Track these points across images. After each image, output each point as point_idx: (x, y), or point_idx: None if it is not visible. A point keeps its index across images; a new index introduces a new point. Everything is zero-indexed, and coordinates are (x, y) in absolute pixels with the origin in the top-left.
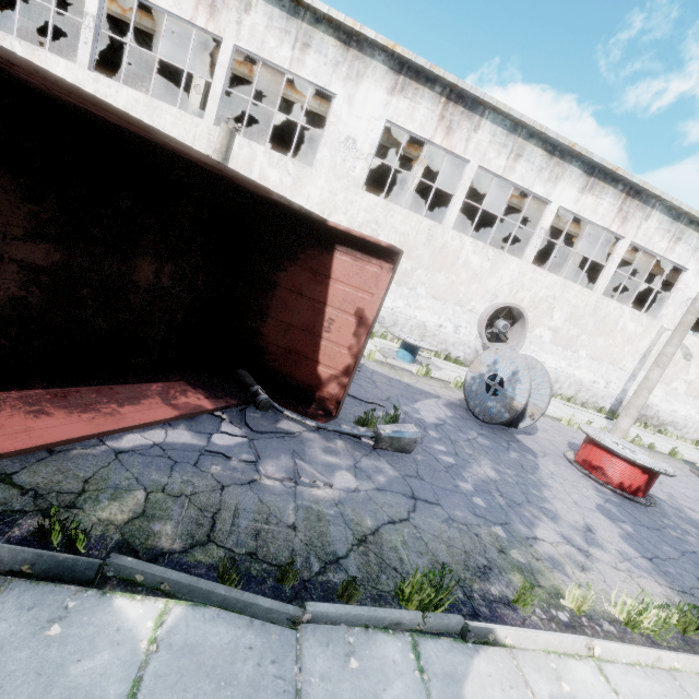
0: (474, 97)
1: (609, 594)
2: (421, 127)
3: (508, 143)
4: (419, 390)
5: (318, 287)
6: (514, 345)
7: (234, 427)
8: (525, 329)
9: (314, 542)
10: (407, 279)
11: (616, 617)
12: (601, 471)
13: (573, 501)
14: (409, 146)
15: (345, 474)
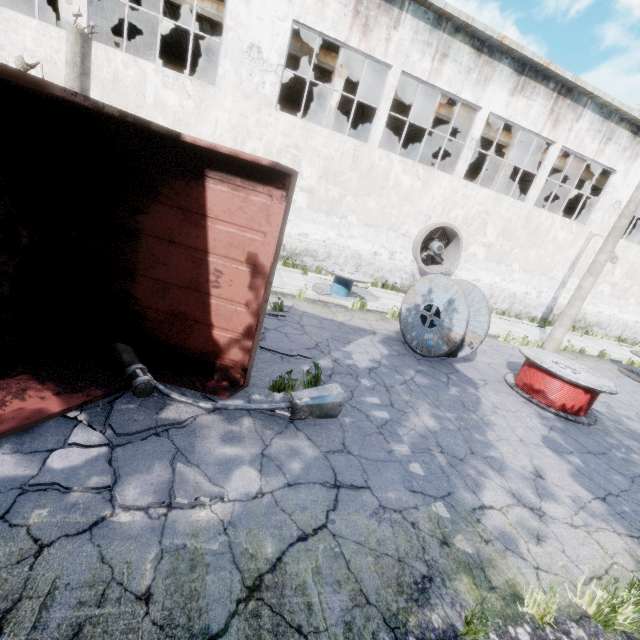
0: None
1: (571, 572)
2: (333, 26)
3: (432, 41)
4: (354, 328)
5: (193, 231)
6: (450, 266)
7: (91, 432)
8: (460, 248)
9: (174, 618)
10: (337, 207)
11: (583, 610)
12: (542, 394)
13: (519, 439)
14: (325, 56)
15: (247, 471)
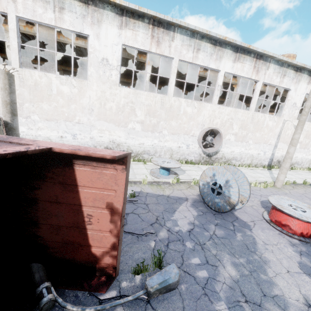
0: (167, 21)
1: None
2: (142, 44)
3: (191, 44)
4: (175, 198)
5: (70, 195)
6: (218, 147)
7: None
8: (221, 138)
9: None
10: (156, 128)
11: None
12: (288, 227)
13: (286, 270)
14: (140, 56)
15: None
